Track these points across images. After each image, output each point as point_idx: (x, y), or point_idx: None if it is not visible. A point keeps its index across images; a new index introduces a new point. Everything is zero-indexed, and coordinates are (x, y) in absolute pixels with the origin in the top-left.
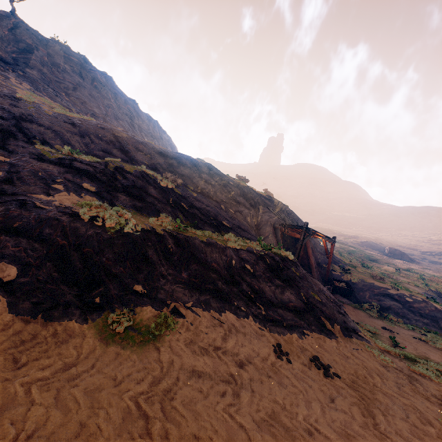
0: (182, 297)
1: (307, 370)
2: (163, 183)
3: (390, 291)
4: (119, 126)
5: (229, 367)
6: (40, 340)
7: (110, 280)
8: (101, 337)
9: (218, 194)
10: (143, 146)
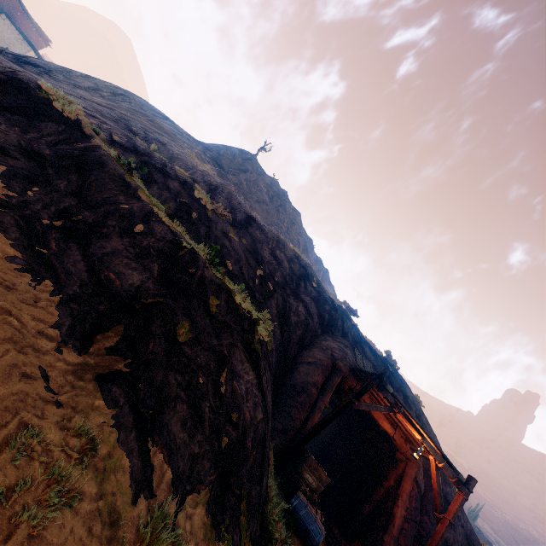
0: None
1: None
2: (198, 193)
3: None
4: None
5: None
6: None
7: None
8: None
9: (277, 272)
10: (238, 204)
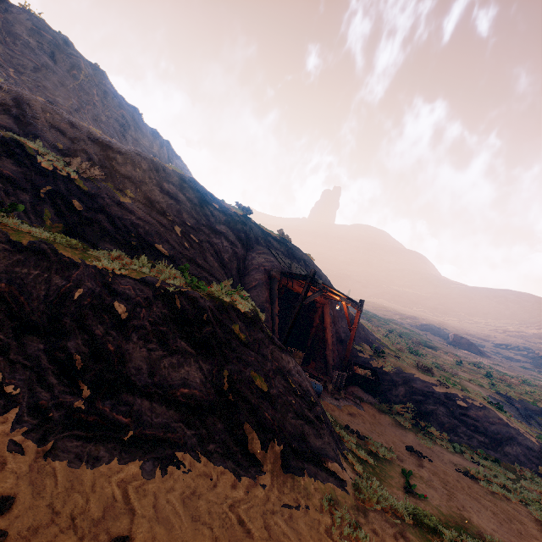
0: None
1: None
2: (46, 162)
3: (436, 388)
4: (96, 128)
5: None
6: None
7: None
8: None
9: (183, 214)
10: (71, 127)
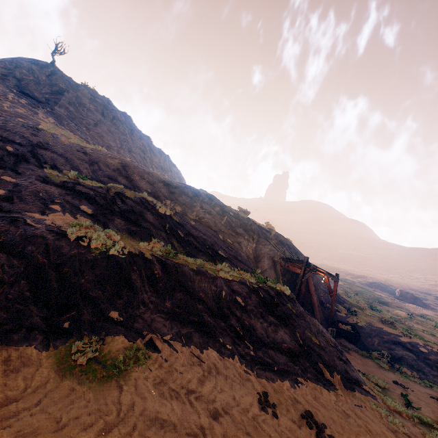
0: (161, 328)
1: (296, 429)
2: (161, 209)
3: (401, 338)
4: (132, 158)
5: (200, 416)
6: None
7: (85, 304)
8: (59, 368)
9: (217, 224)
10: (149, 175)
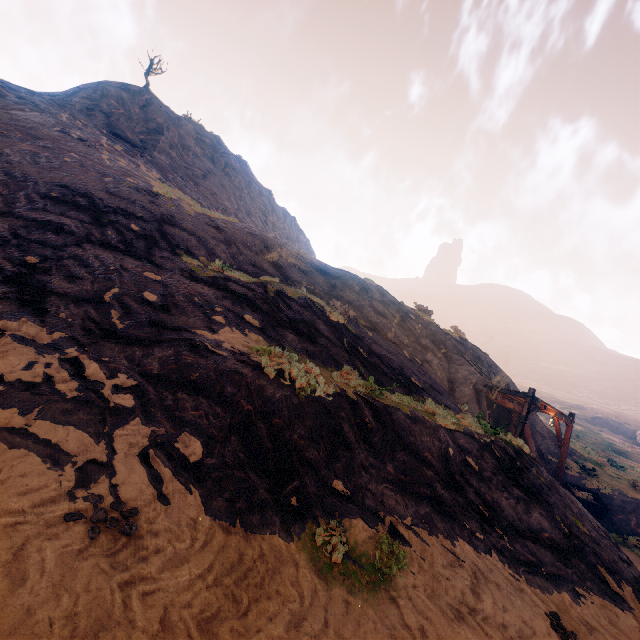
0: (396, 506)
1: None
2: (334, 316)
3: None
4: (252, 224)
5: None
6: (248, 564)
7: (305, 470)
8: (316, 568)
9: (396, 332)
10: (299, 259)
